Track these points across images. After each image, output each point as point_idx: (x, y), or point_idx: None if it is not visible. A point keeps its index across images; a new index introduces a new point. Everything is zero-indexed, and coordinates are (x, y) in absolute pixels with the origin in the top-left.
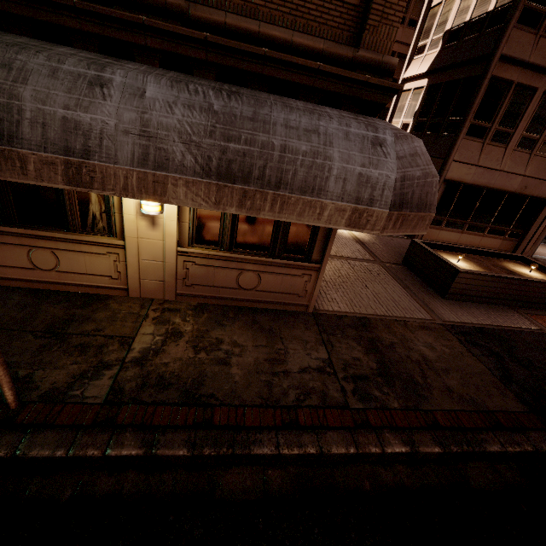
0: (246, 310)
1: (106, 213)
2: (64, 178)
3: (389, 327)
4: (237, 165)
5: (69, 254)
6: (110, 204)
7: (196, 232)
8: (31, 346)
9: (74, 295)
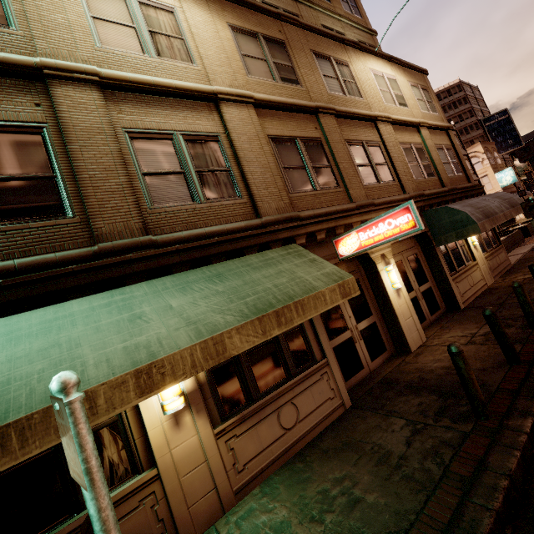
0: (508, 272)
1: (467, 253)
2: (504, 219)
3: (528, 256)
4: (510, 204)
5: (472, 275)
6: (466, 249)
7: (480, 249)
8: (528, 285)
9: (484, 292)
